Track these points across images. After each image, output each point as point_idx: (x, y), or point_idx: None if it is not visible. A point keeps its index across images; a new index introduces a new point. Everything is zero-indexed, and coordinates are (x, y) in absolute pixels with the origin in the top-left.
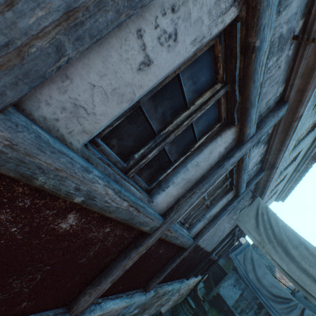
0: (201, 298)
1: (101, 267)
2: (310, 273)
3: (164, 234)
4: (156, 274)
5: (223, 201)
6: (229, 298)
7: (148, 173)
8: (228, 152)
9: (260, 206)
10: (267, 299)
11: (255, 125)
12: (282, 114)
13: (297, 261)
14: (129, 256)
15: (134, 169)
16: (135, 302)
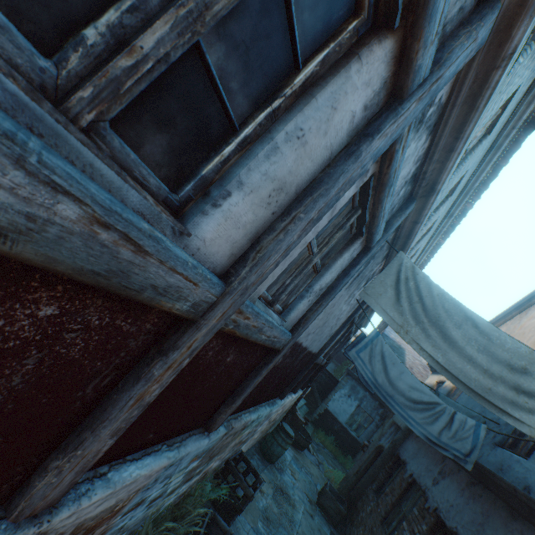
0: (302, 421)
1: (75, 410)
2: (479, 362)
3: (231, 321)
4: (226, 400)
5: (344, 258)
6: (342, 413)
7: (164, 146)
8: (370, 122)
9: (404, 266)
10: (404, 408)
11: (435, 46)
12: (482, 38)
13: (459, 347)
14: (147, 376)
15: (88, 87)
16: (189, 453)
